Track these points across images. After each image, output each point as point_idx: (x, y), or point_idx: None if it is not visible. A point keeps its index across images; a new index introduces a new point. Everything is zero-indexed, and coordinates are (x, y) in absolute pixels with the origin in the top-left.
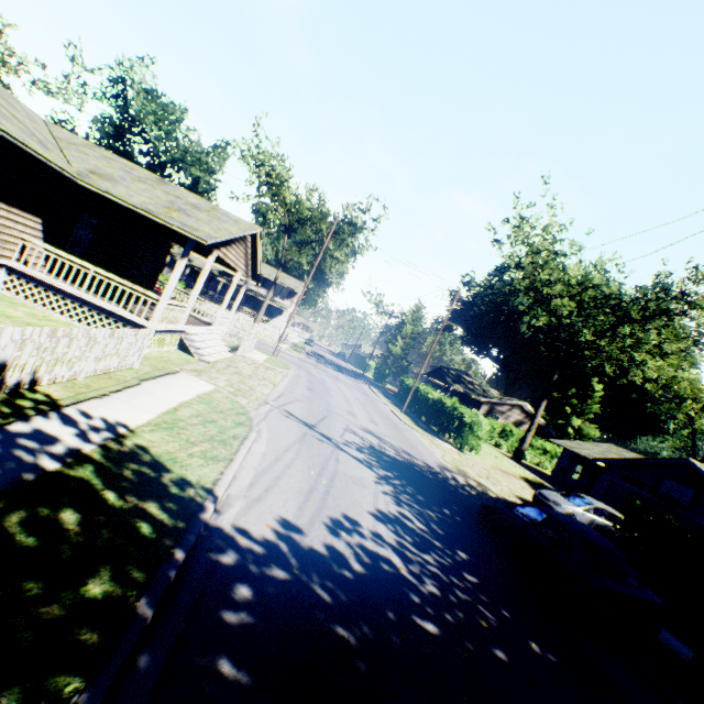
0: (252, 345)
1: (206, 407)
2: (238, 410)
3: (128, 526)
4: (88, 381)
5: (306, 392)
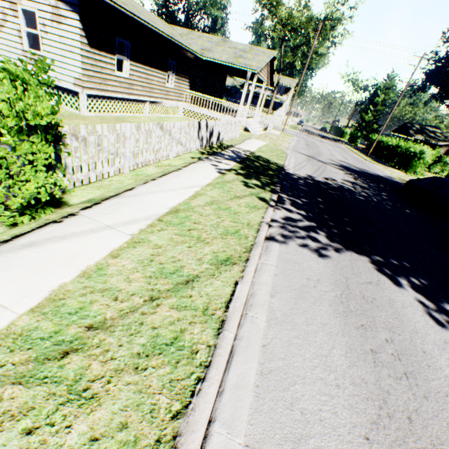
0: (271, 127)
1: (268, 148)
2: (279, 150)
3: (268, 167)
4: (230, 141)
5: (305, 146)
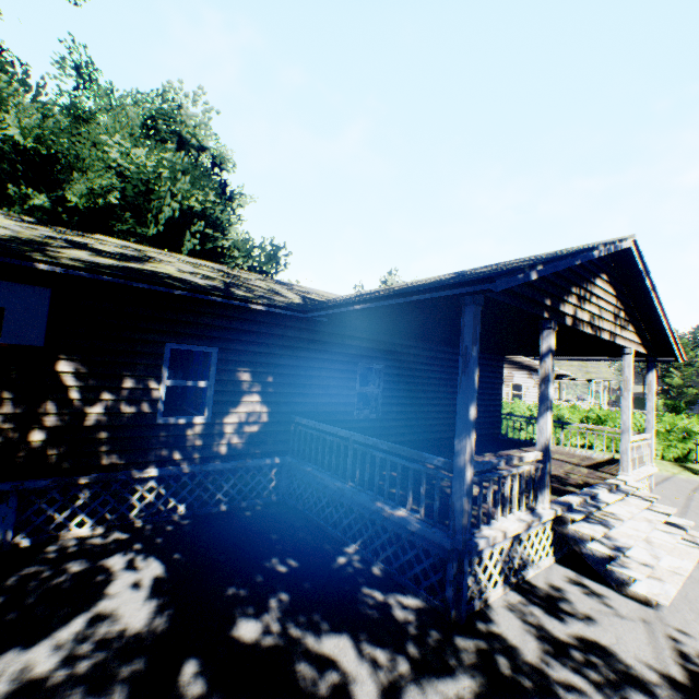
0: None
1: None
2: None
3: None
4: None
5: None
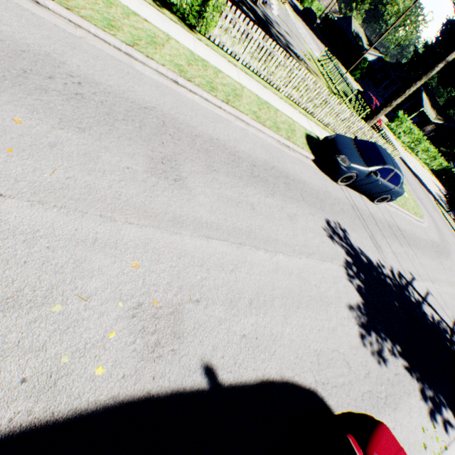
0: None
1: None
2: None
3: None
4: None
5: None
